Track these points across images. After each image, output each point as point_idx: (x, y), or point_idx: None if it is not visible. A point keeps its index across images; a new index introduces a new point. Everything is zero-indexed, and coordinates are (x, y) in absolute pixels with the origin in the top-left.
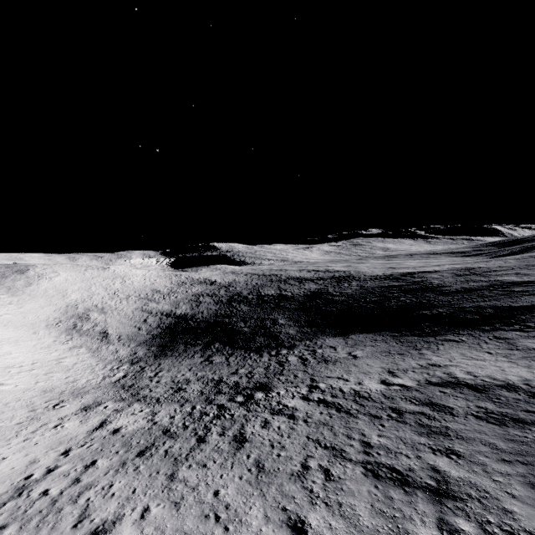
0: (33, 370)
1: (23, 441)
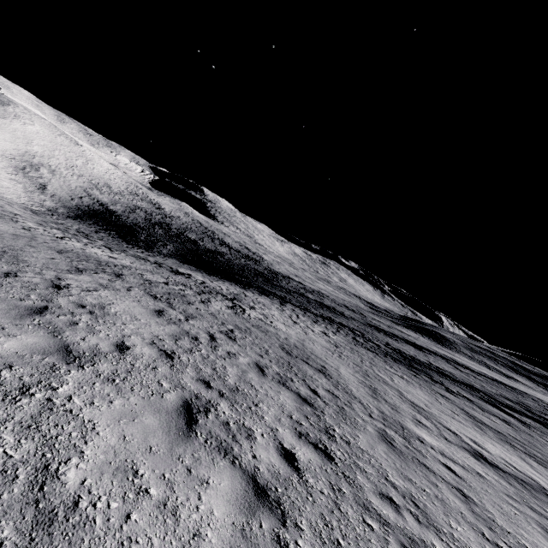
0: None
1: None
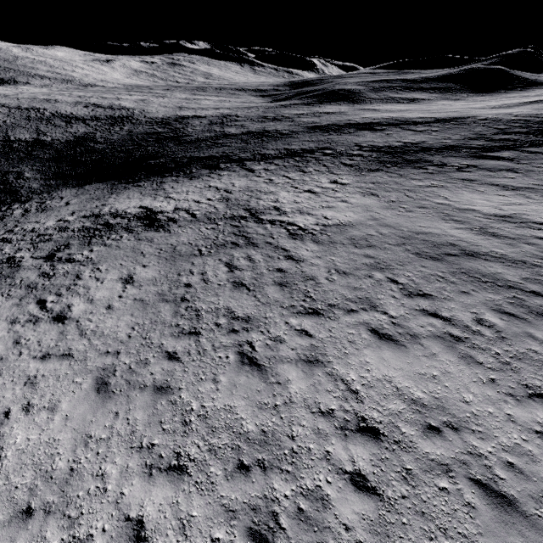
0: None
1: None
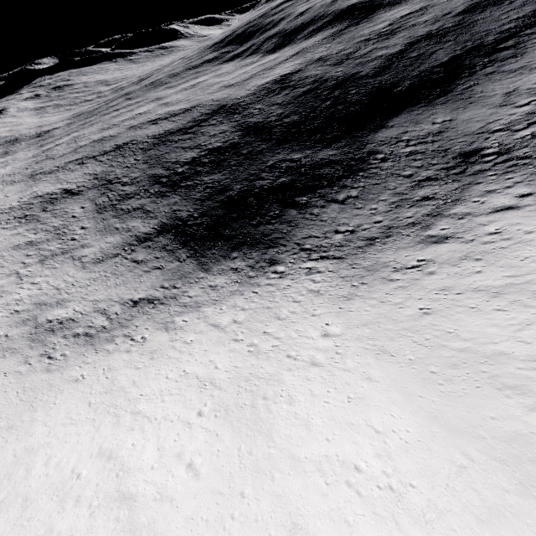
0: (268, 332)
1: (534, 232)
